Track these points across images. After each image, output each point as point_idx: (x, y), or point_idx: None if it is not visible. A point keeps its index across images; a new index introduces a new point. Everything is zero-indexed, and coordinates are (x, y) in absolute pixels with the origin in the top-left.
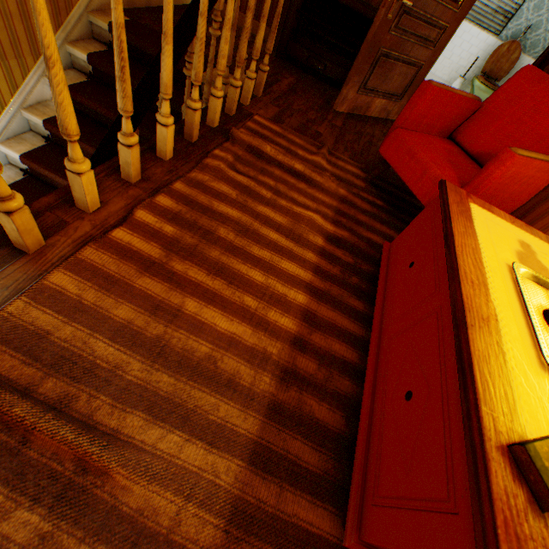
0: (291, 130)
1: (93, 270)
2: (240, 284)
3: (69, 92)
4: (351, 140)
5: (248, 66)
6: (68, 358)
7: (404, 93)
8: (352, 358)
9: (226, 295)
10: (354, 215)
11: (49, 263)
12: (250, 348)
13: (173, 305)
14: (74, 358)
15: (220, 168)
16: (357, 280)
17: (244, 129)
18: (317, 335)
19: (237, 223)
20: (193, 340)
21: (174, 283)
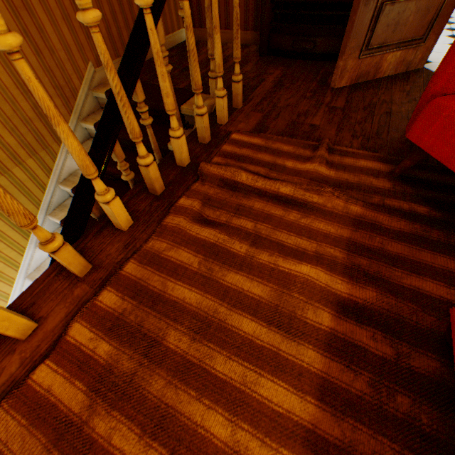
0: (276, 136)
1: None
2: (188, 451)
3: None
4: (359, 119)
5: (229, 78)
6: None
7: (428, 31)
8: None
9: None
10: (381, 246)
11: None
12: None
13: None
14: None
15: (179, 228)
16: (407, 403)
17: (218, 156)
18: None
19: (194, 315)
20: None
21: None
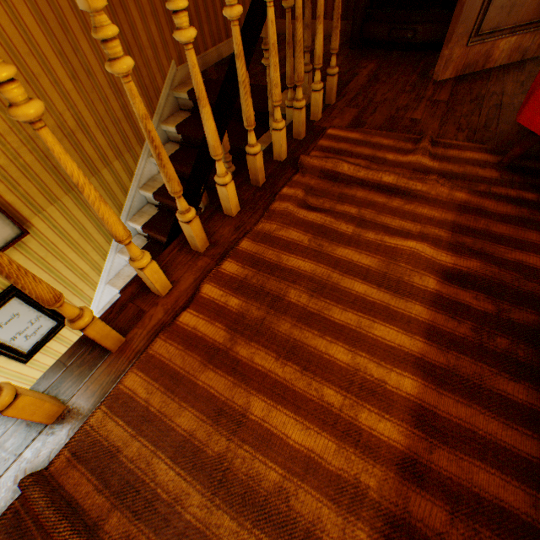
0: (374, 131)
1: (161, 367)
2: (317, 368)
3: (107, 204)
4: (465, 112)
5: None
6: (132, 484)
7: None
8: (515, 504)
9: (298, 388)
10: (485, 228)
11: (127, 361)
12: (334, 476)
13: (237, 408)
14: (137, 484)
15: (287, 211)
16: (505, 343)
17: (315, 150)
18: (442, 453)
19: (310, 279)
20: (259, 460)
21: (238, 375)
